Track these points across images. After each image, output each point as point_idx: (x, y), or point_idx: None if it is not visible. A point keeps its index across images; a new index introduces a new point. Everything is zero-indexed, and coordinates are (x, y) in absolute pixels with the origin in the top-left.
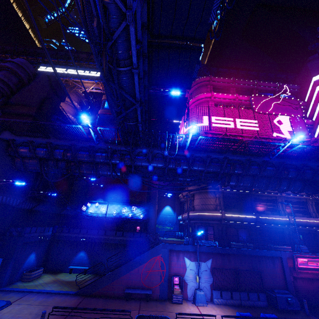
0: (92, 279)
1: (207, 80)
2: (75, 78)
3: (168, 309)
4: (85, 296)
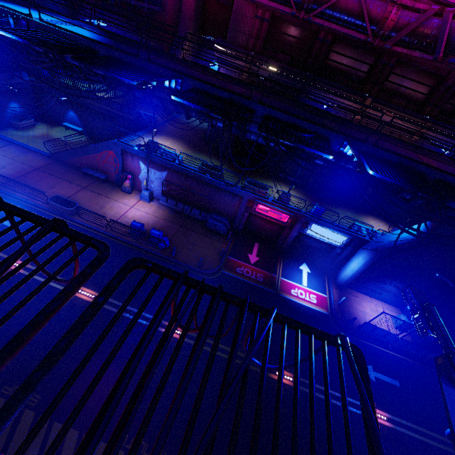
0: (80, 144)
1: None
2: None
3: (110, 194)
4: (55, 161)
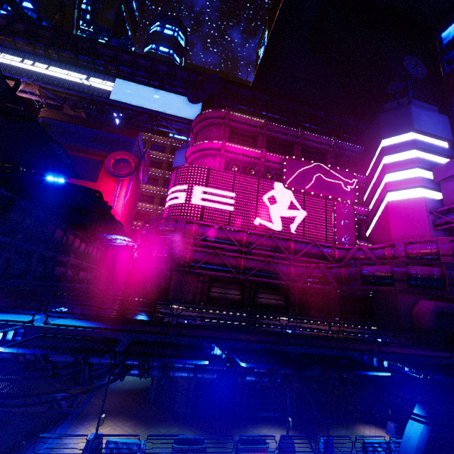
0: None
1: (221, 117)
2: None
3: None
4: None
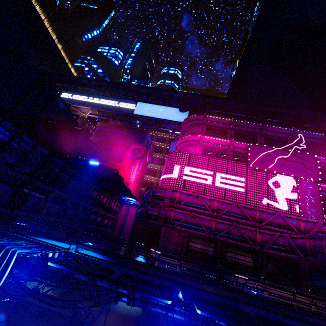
0: None
1: (201, 119)
2: (73, 103)
3: None
4: None
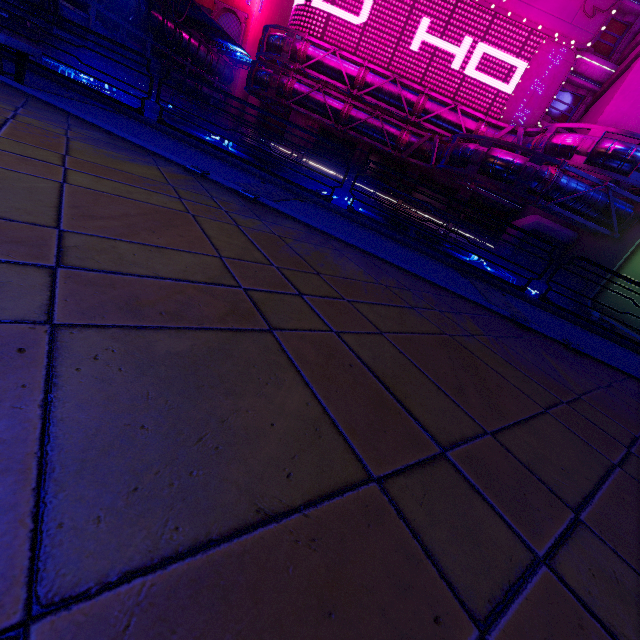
0: None
1: None
2: None
3: None
4: None
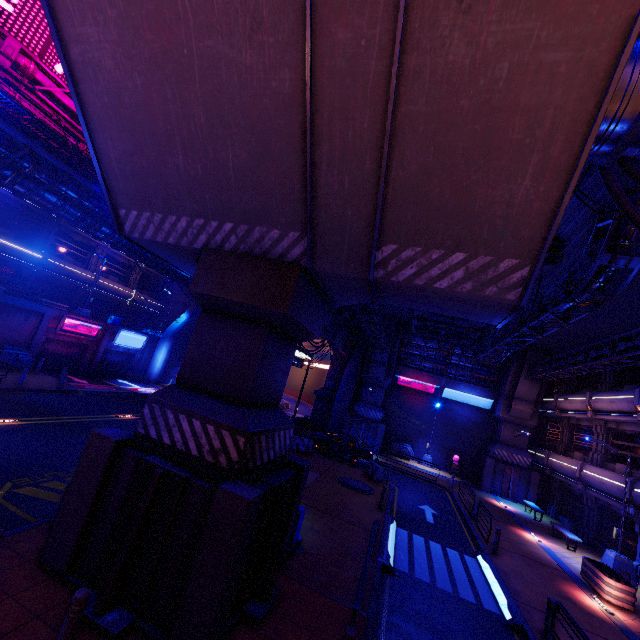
0: None
1: None
2: None
3: None
4: None
